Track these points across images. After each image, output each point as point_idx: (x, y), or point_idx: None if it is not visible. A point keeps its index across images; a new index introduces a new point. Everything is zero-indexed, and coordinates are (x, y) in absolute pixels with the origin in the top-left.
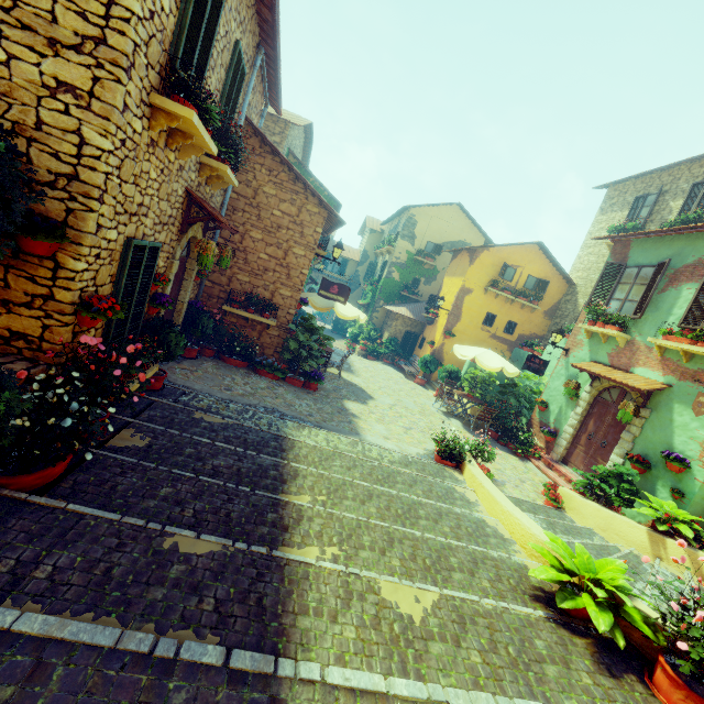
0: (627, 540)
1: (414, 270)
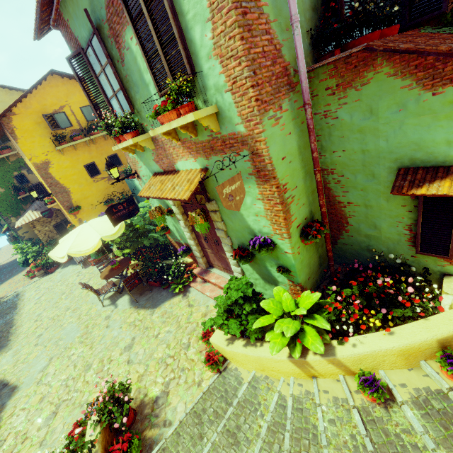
0: (283, 373)
1: (4, 171)
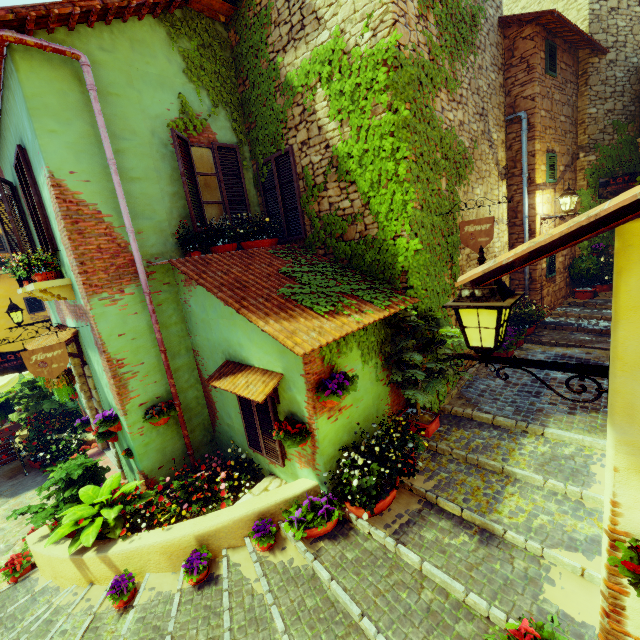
0: (69, 579)
1: None
